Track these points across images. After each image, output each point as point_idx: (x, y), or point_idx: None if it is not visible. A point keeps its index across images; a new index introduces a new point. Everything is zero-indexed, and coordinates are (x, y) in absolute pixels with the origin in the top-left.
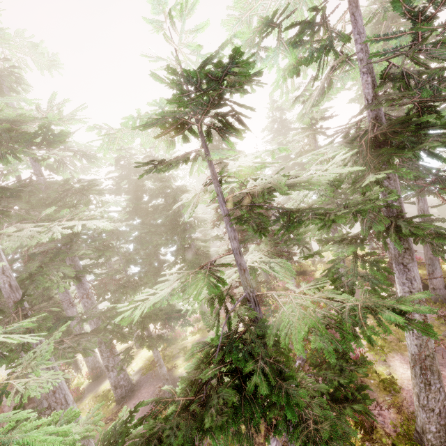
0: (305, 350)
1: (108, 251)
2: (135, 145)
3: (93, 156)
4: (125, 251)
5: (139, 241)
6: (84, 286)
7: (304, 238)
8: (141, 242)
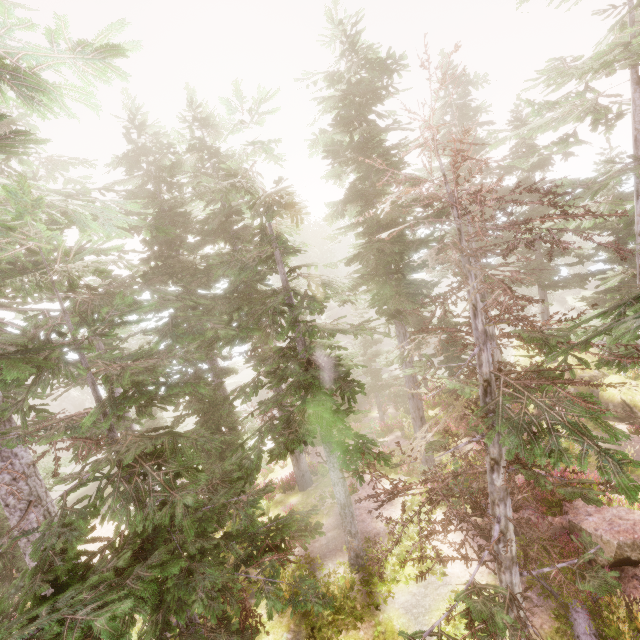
0: (589, 617)
1: (21, 362)
2: (171, 131)
3: (32, 78)
4: (129, 353)
5: (167, 329)
6: (6, 451)
7: (569, 335)
8: (172, 331)
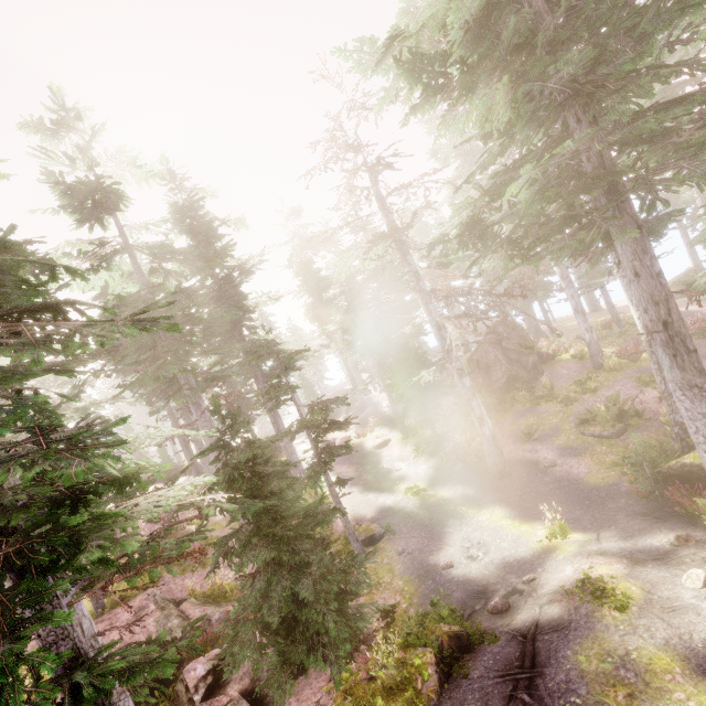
0: None
1: None
2: None
3: None
4: None
5: None
6: None
7: None
8: None
